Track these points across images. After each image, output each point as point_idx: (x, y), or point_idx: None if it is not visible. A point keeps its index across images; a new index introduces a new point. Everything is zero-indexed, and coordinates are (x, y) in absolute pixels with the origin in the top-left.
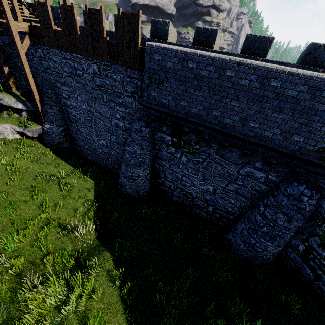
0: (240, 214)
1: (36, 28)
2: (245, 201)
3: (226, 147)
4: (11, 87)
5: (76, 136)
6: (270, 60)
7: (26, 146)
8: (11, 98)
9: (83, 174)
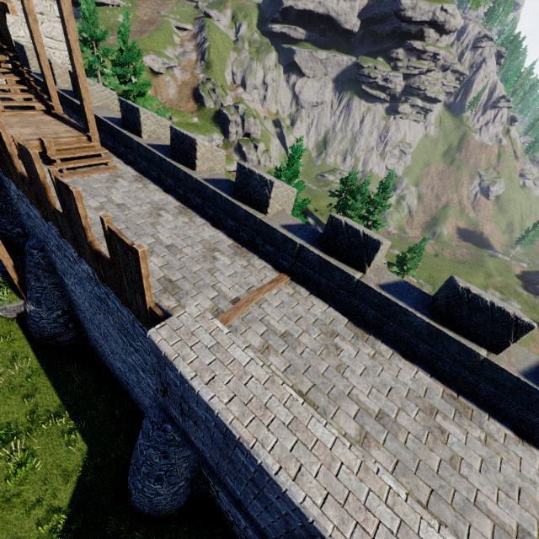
0: None
1: None
2: None
3: None
4: None
5: (86, 327)
6: (511, 372)
7: None
8: None
9: (71, 425)
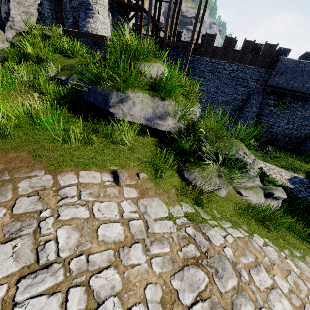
0: (305, 137)
1: (197, 46)
2: (309, 129)
3: (307, 102)
4: None
5: None
6: None
7: None
8: None
9: None
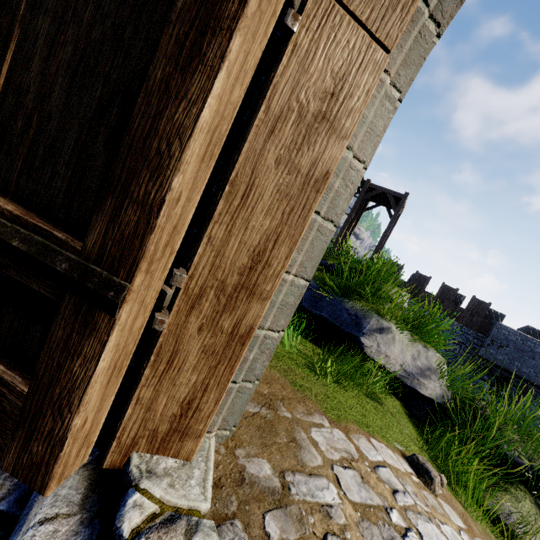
0: None
1: None
2: None
3: None
4: None
5: None
6: None
7: None
8: None
9: None
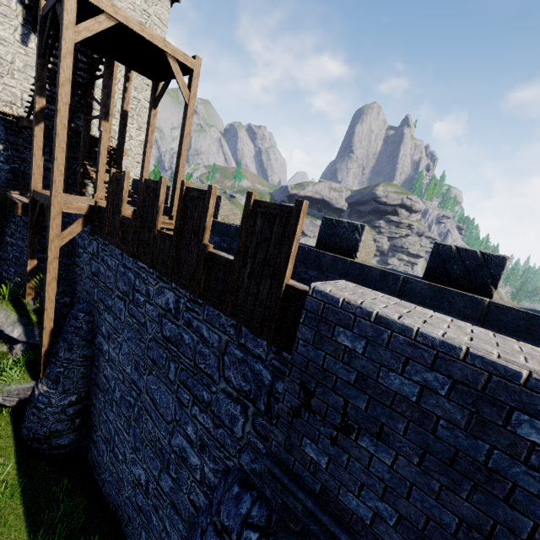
0: None
1: (100, 210)
2: None
3: None
4: (26, 293)
5: (98, 422)
6: None
7: None
8: (11, 314)
9: None
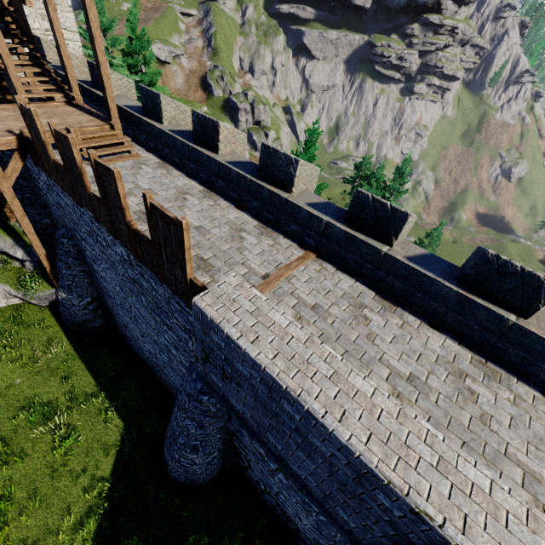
0: None
1: (30, 142)
2: None
3: None
4: (8, 217)
5: (114, 313)
6: (541, 335)
7: (23, 327)
8: (6, 238)
9: (107, 404)
